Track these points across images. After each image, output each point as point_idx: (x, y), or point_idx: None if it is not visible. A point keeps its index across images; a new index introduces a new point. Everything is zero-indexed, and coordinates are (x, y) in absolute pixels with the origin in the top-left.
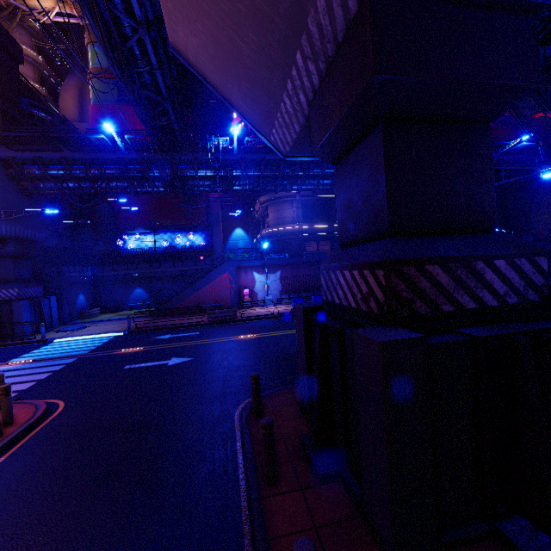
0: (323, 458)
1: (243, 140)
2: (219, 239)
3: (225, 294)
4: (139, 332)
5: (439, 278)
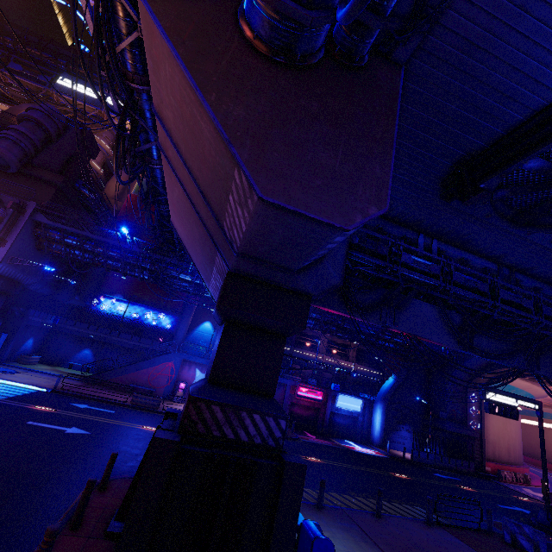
0: (118, 524)
1: None
2: (185, 327)
3: (162, 382)
4: (62, 394)
5: (217, 414)
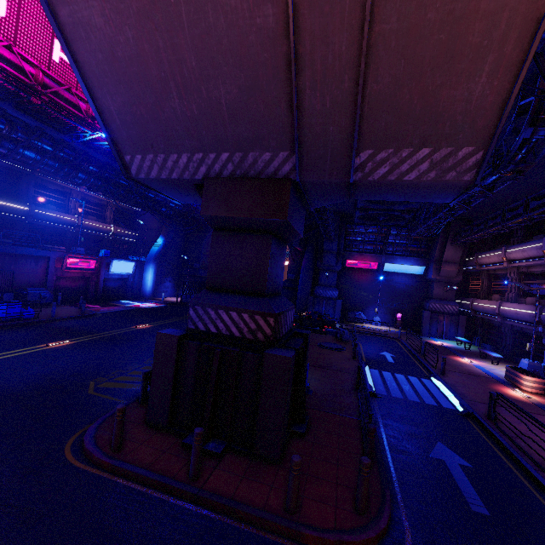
0: (212, 444)
1: None
2: None
3: None
4: None
5: (282, 321)
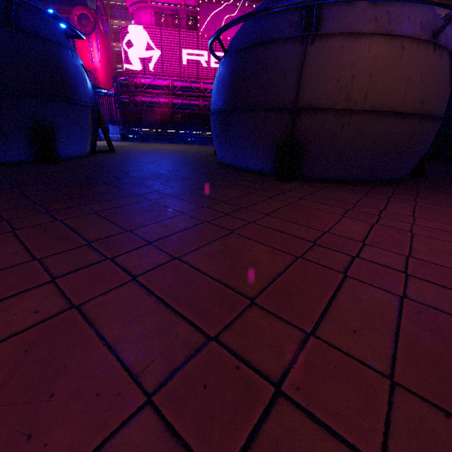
0: None
1: (115, 93)
2: None
3: None
4: None
5: None
